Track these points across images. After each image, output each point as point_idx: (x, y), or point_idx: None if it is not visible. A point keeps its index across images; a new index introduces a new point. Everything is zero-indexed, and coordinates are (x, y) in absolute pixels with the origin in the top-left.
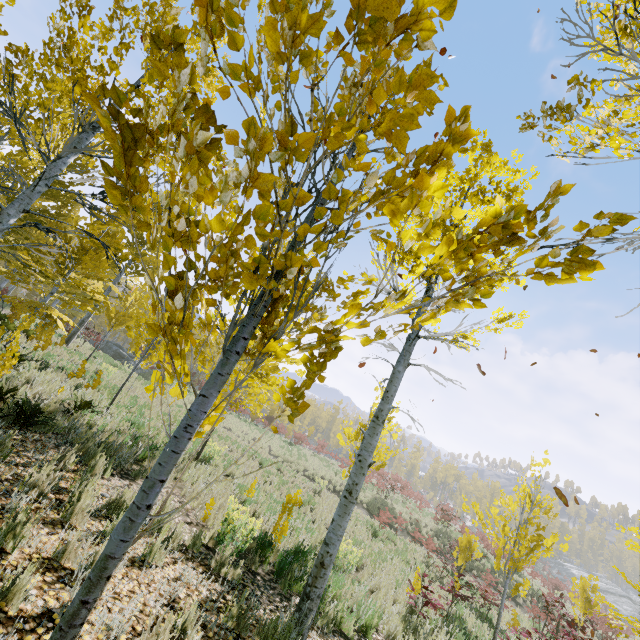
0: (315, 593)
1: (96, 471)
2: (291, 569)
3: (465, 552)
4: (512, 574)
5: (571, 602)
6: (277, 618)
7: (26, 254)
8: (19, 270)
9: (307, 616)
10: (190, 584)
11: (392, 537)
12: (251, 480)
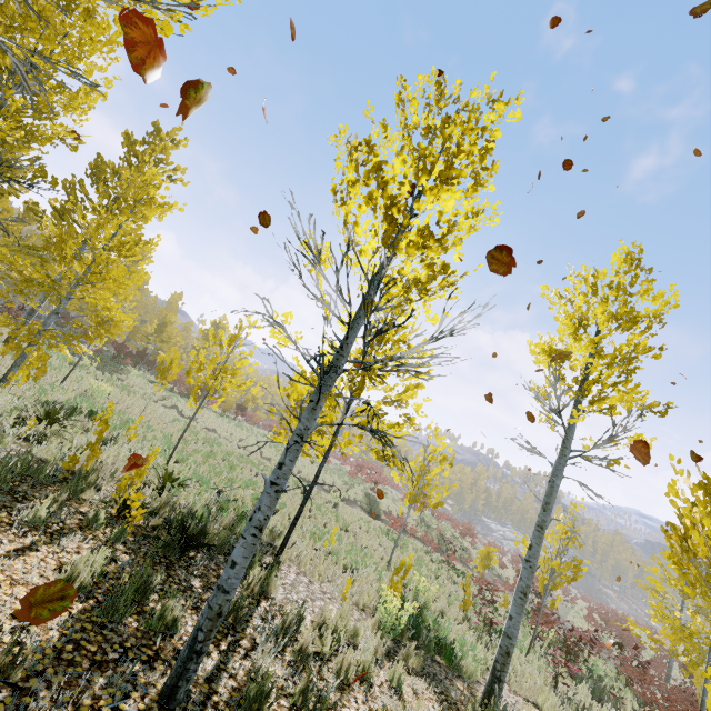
0: (504, 676)
1: (271, 587)
2: (420, 630)
3: (485, 561)
4: (549, 592)
5: (499, 557)
6: (490, 705)
7: (5, 251)
8: (2, 278)
9: (500, 694)
10: (421, 693)
11: (404, 541)
12: (308, 519)
